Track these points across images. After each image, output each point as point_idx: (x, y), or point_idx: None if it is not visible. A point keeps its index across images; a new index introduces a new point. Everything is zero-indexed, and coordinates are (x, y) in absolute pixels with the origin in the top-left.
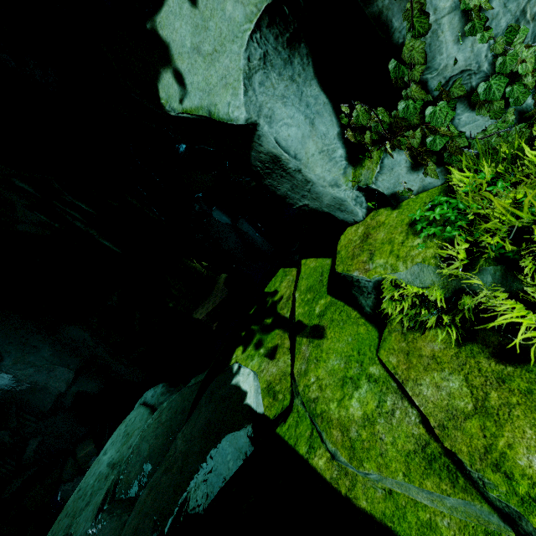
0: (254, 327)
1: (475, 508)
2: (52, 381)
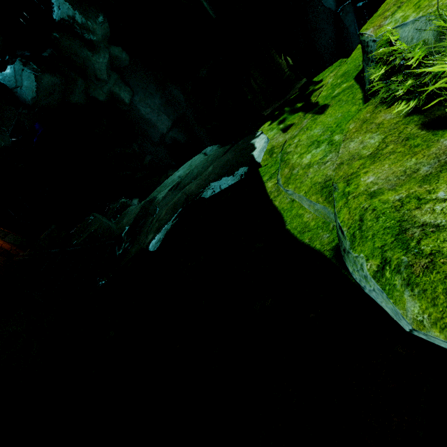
0: (286, 109)
1: (326, 210)
2: (159, 123)
